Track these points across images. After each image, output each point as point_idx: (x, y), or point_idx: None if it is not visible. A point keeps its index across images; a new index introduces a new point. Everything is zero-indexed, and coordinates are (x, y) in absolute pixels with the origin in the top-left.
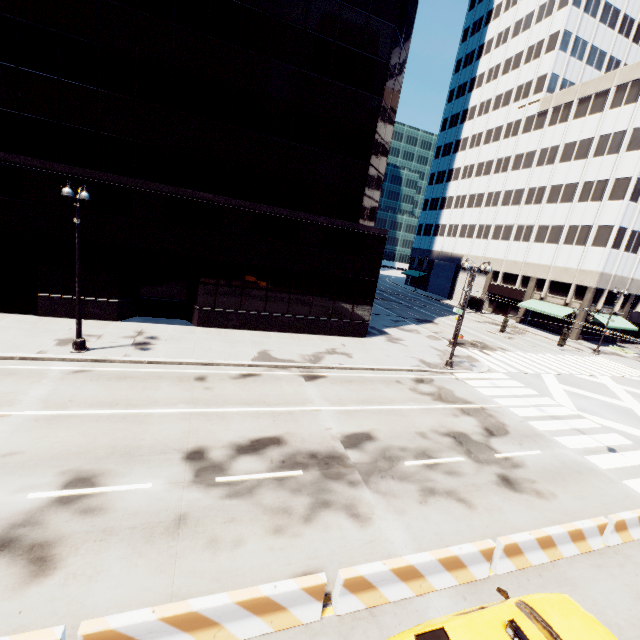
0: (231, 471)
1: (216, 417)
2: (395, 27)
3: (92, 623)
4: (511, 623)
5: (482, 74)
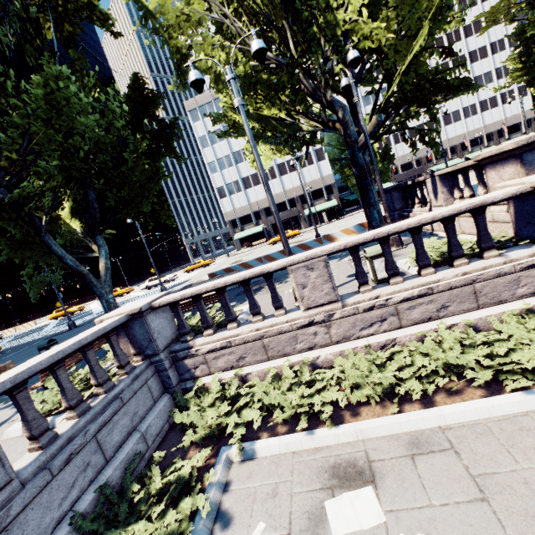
0: None
1: None
2: None
3: None
4: None
5: None
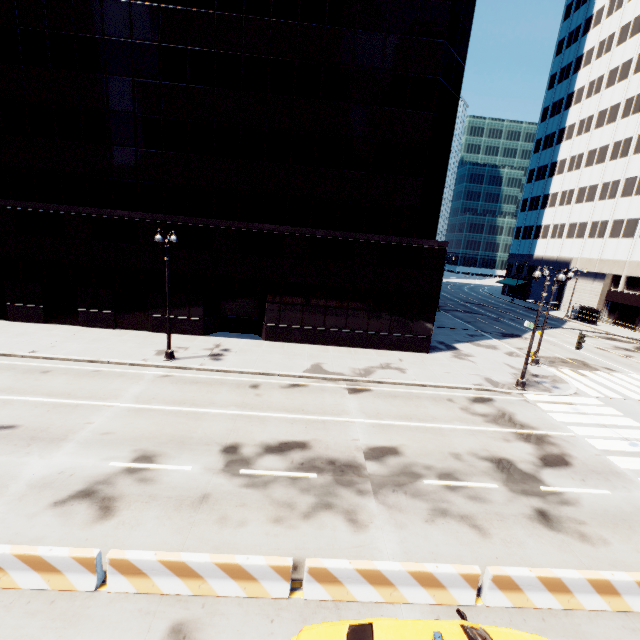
0: (255, 466)
1: (257, 420)
2: (444, 42)
3: (116, 552)
4: (436, 635)
5: (590, 50)
